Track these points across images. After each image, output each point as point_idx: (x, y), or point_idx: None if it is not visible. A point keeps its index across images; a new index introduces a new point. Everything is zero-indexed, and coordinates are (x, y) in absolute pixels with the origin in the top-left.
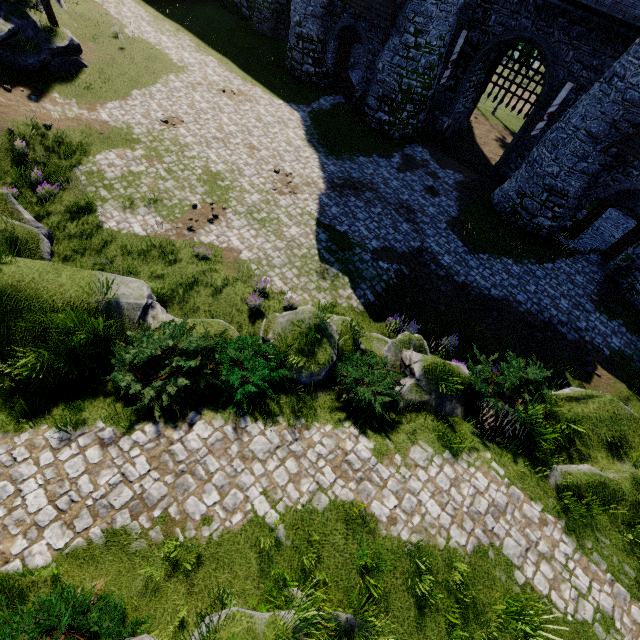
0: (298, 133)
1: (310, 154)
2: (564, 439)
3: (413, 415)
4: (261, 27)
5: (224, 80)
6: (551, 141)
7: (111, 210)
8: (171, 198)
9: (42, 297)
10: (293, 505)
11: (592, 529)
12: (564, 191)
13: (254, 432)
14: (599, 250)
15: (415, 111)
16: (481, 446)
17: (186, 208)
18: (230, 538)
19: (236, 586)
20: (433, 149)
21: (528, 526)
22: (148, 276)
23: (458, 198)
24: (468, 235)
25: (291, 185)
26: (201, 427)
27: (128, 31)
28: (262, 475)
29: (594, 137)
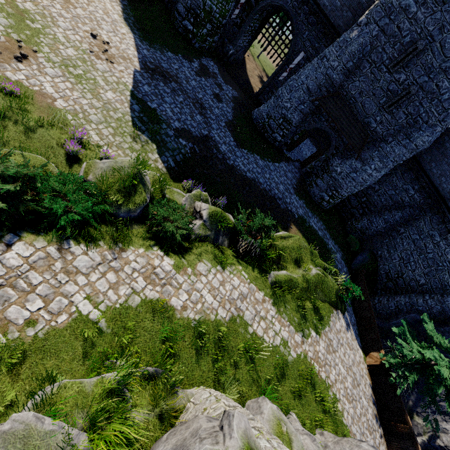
0: (115, 7)
1: (126, 32)
2: (276, 259)
3: (200, 244)
4: None
5: None
6: (289, 86)
7: None
8: None
9: None
10: (113, 305)
11: (284, 302)
12: (291, 120)
13: (77, 252)
14: (300, 161)
15: (212, 31)
16: (237, 263)
17: None
18: (56, 334)
19: (63, 367)
20: (221, 67)
21: (257, 304)
22: None
23: (233, 108)
24: (237, 135)
25: (108, 53)
26: (21, 247)
27: None
28: (86, 285)
29: (310, 91)
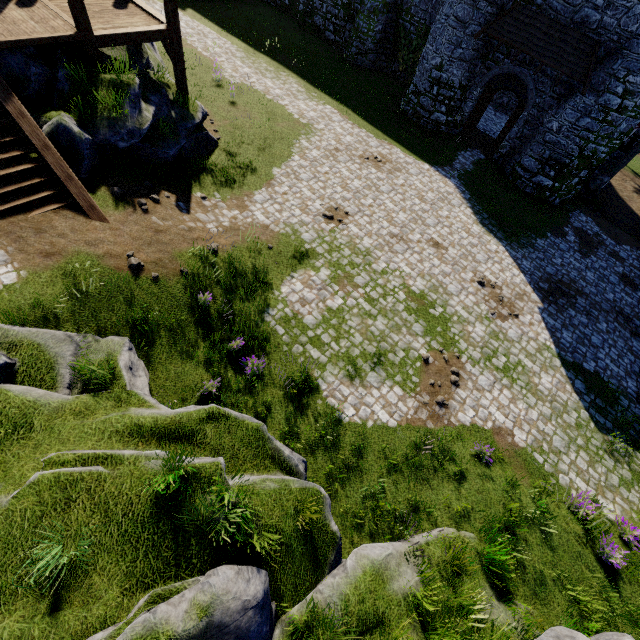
0: (466, 213)
1: (496, 246)
2: None
3: None
4: (360, 59)
5: (359, 141)
6: None
7: (337, 385)
8: (393, 349)
9: None
10: None
11: None
12: None
13: None
14: None
15: (586, 176)
16: None
17: (418, 364)
18: None
19: None
20: (594, 215)
21: None
22: (446, 515)
23: None
24: None
25: (505, 301)
26: None
27: (227, 75)
28: None
29: None
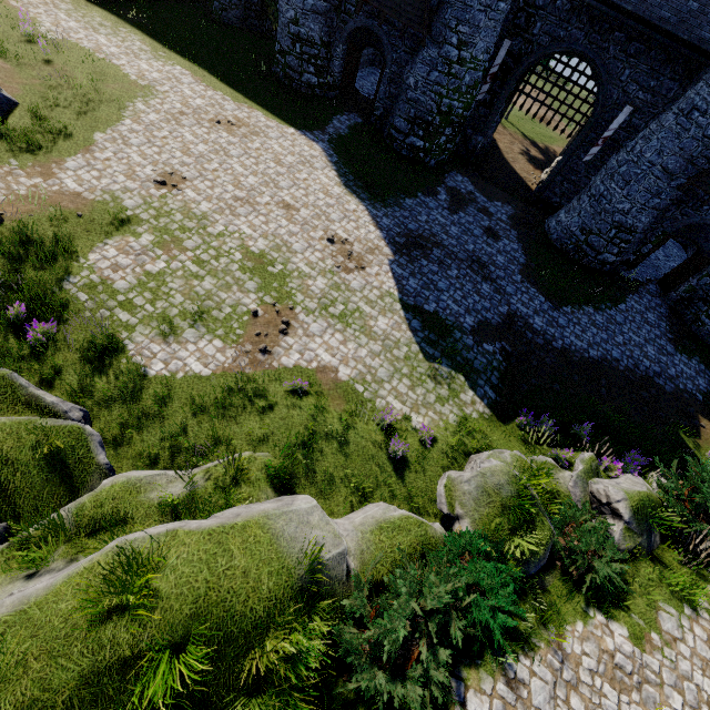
0: (330, 175)
1: (356, 205)
2: None
3: (632, 565)
4: (226, 15)
5: (211, 104)
6: (622, 176)
7: (147, 343)
8: (219, 306)
9: (235, 612)
10: None
11: None
12: (633, 227)
13: (526, 677)
14: (655, 278)
15: (453, 134)
16: (699, 579)
17: (245, 318)
18: None
19: None
20: (472, 175)
21: None
22: (246, 442)
23: (519, 238)
24: (545, 285)
25: (354, 256)
26: (476, 702)
27: (44, 30)
28: None
29: (669, 173)
